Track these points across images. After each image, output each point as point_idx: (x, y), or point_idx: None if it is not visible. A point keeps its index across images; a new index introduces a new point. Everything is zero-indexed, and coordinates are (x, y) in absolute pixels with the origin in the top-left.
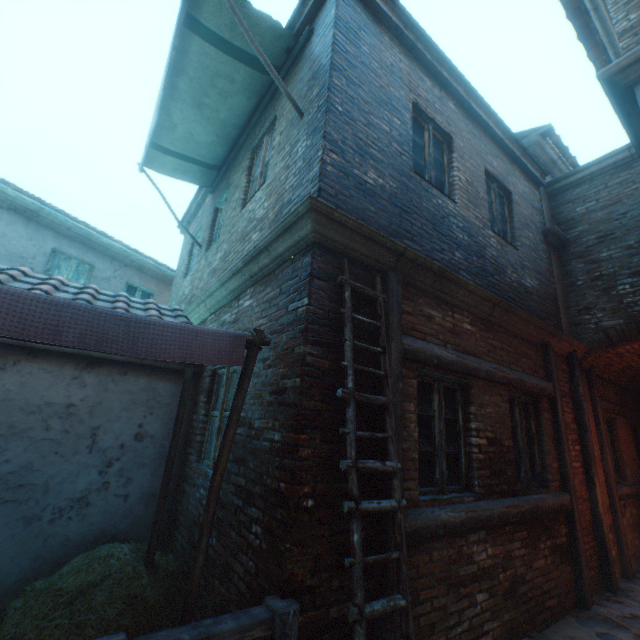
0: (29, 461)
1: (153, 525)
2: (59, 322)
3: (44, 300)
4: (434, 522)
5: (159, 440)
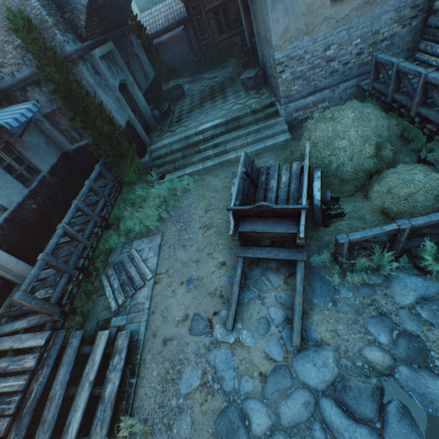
0: (179, 50)
1: (194, 53)
2: (169, 40)
3: (167, 39)
4: (221, 40)
5: (193, 39)
